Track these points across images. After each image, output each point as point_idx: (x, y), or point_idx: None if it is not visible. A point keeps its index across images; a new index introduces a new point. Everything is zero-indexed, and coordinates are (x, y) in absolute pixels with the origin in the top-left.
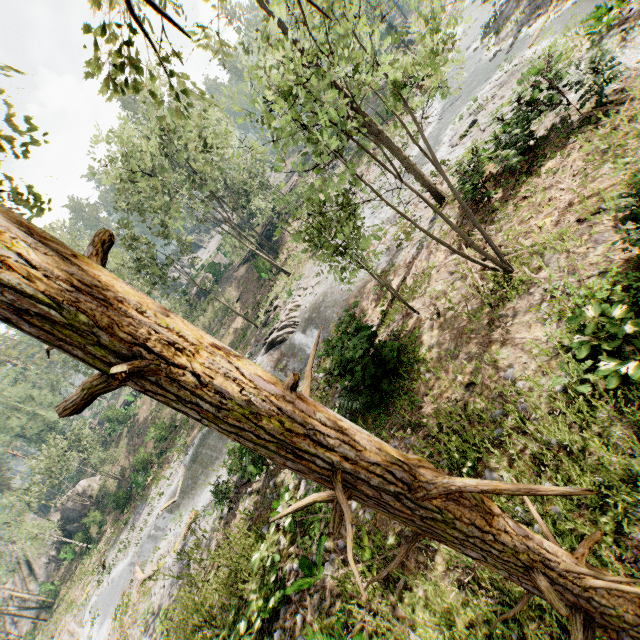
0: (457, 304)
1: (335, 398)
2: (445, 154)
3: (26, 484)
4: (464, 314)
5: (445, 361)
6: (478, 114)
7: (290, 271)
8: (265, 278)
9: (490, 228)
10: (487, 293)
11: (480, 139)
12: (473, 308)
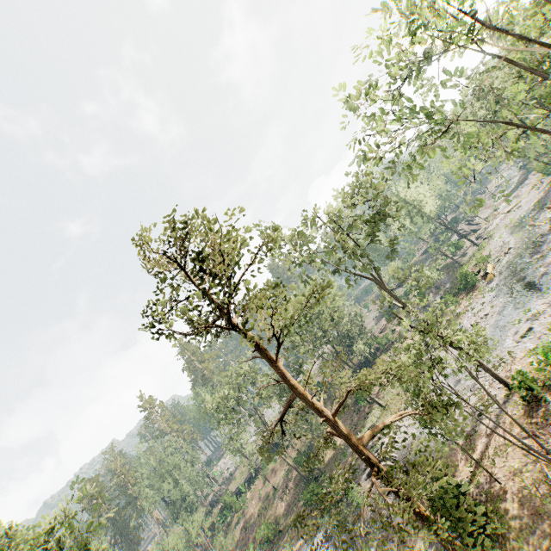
0: (530, 484)
1: (436, 541)
2: (510, 346)
3: (164, 547)
4: (536, 495)
5: (525, 532)
6: (532, 321)
7: (384, 404)
8: (361, 404)
9: (549, 427)
10: (548, 483)
11: (535, 345)
12: (542, 492)
